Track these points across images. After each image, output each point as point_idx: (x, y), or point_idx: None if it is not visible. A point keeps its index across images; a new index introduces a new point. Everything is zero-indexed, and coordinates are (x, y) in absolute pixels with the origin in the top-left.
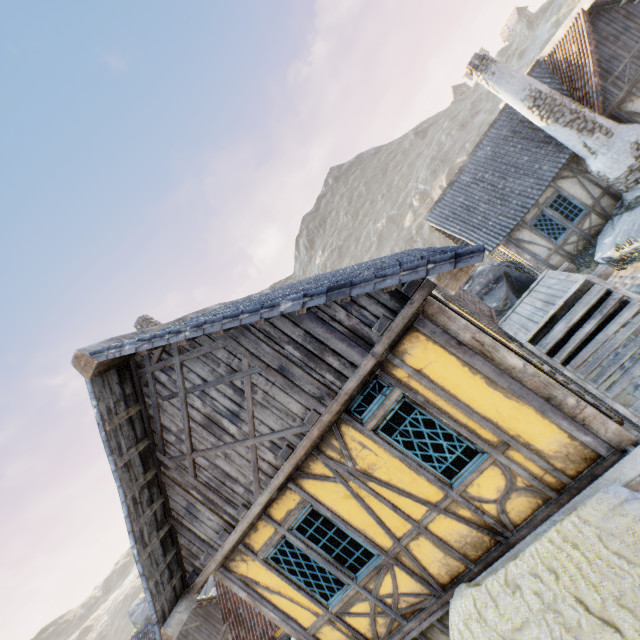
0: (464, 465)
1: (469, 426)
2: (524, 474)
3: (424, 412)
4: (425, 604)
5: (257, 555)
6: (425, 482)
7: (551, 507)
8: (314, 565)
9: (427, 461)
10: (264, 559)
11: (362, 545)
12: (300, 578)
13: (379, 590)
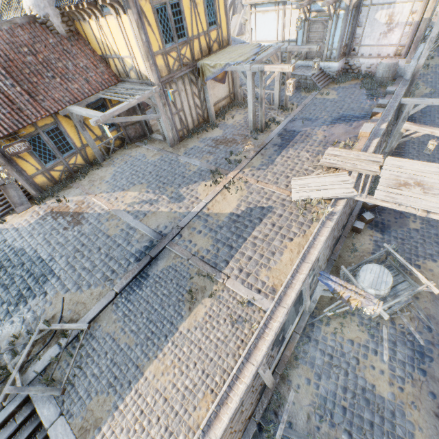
0: (213, 25)
1: (217, 15)
2: (220, 38)
3: (213, 1)
4: (189, 64)
5: (153, 2)
6: (205, 23)
7: (219, 51)
8: (169, 26)
9: (208, 16)
10: (154, 7)
11: (185, 30)
12: (162, 28)
13: (181, 51)
